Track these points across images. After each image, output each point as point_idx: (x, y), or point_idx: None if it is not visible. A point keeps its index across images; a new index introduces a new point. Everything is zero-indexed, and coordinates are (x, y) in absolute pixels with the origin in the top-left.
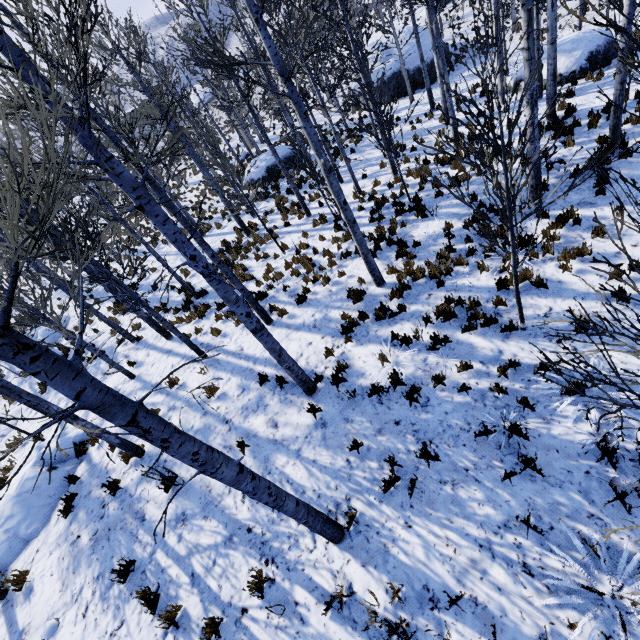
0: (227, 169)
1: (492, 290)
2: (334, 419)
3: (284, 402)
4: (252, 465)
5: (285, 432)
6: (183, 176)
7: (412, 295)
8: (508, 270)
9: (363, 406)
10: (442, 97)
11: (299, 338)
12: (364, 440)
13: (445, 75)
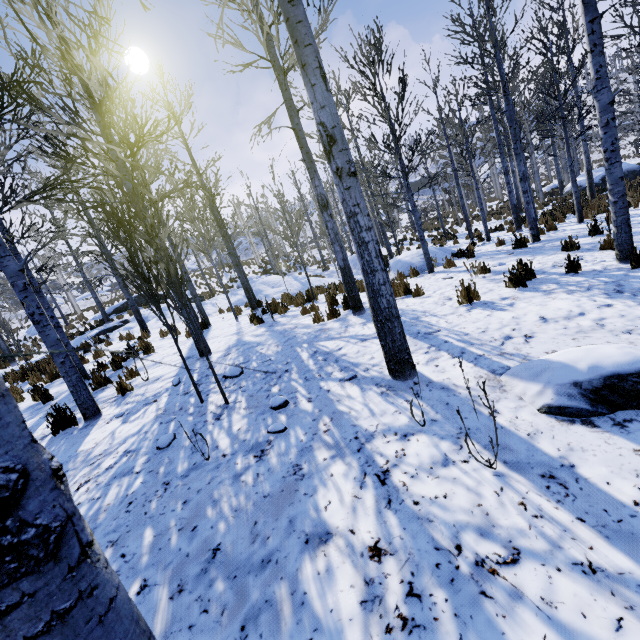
0: None
1: None
2: None
3: None
4: None
5: None
6: None
7: None
8: None
9: None
10: None
11: None
12: None
13: None
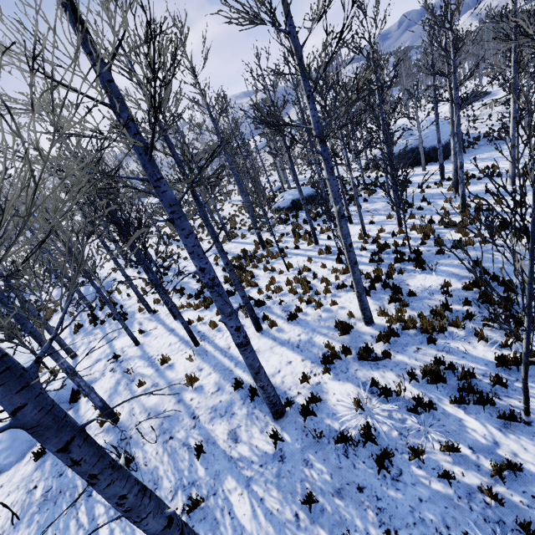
0: (259, 197)
1: (490, 364)
2: (293, 455)
3: (250, 416)
4: (201, 476)
5: (242, 451)
6: (229, 194)
7: (399, 343)
8: (511, 347)
9: (327, 452)
10: (453, 172)
11: (281, 353)
12: (319, 496)
13: (460, 156)
